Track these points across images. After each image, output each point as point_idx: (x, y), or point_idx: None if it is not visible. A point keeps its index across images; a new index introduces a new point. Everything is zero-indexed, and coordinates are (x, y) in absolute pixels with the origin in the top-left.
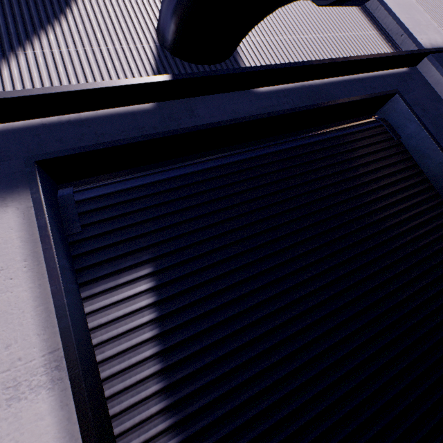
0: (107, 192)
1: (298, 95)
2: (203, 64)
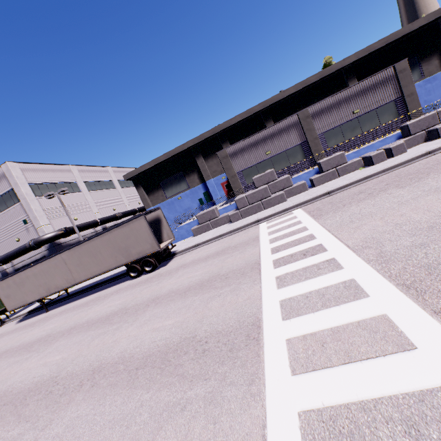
0: None
1: None
2: None
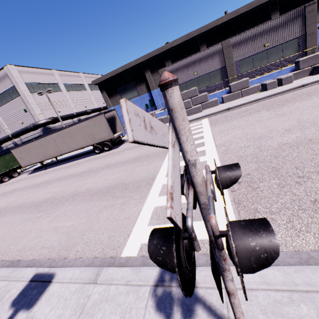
0: (1, 153)
1: (6, 148)
2: (0, 146)
